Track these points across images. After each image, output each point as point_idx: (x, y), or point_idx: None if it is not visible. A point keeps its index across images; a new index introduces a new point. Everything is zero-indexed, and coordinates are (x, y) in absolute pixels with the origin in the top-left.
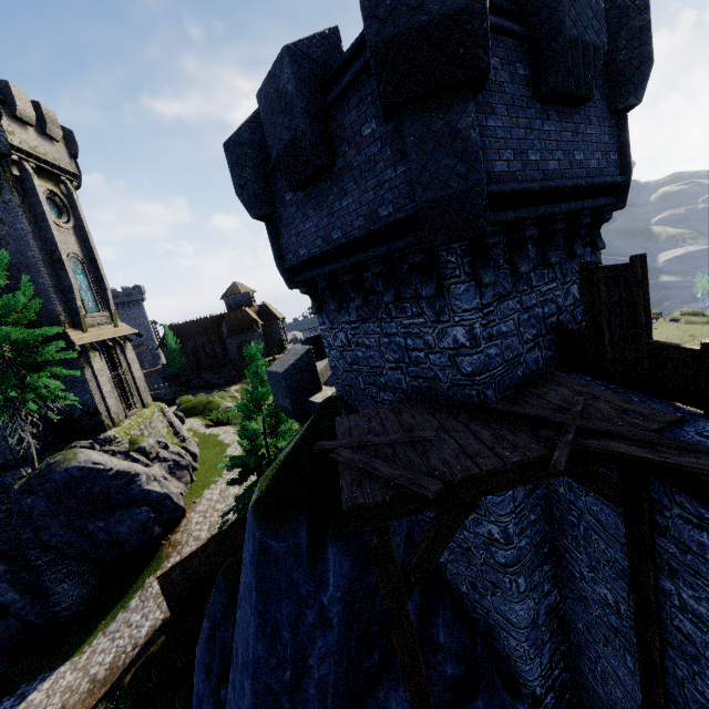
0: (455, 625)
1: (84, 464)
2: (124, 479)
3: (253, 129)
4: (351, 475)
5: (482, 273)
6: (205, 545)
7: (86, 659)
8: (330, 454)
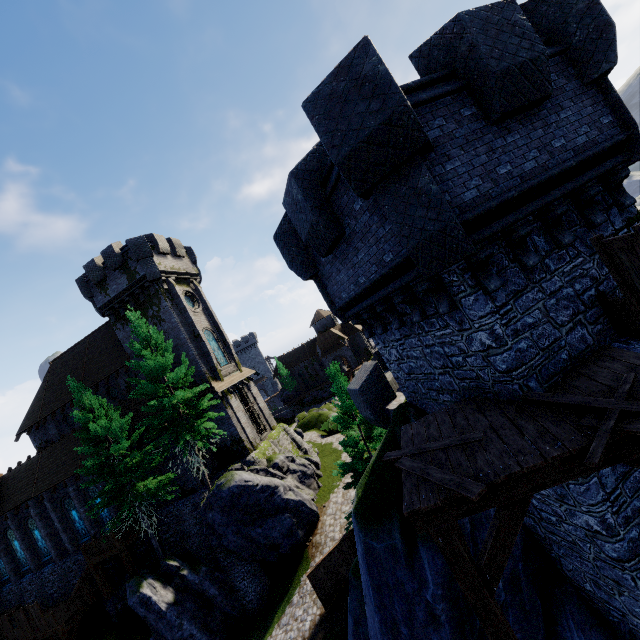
0: (591, 629)
1: (239, 483)
2: (268, 491)
3: (288, 220)
4: (411, 483)
5: (485, 282)
6: (339, 545)
7: None
8: (395, 464)
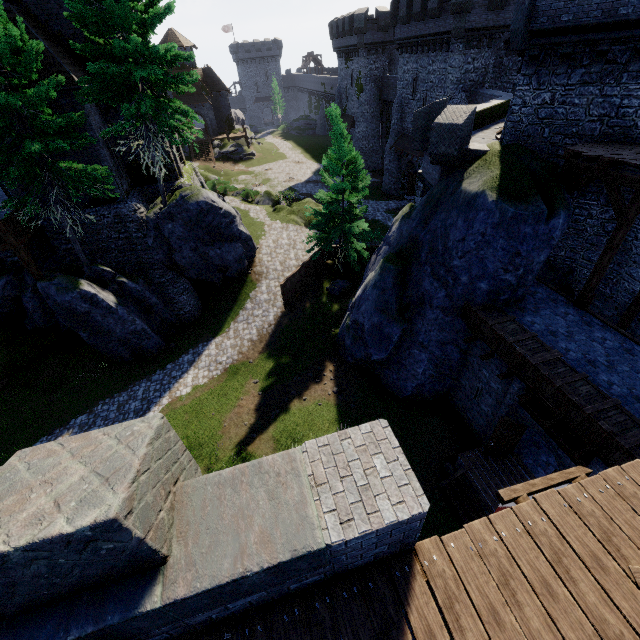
0: (548, 272)
1: (207, 200)
2: (229, 218)
3: None
4: (635, 161)
5: None
6: (300, 269)
7: (234, 334)
8: (605, 156)
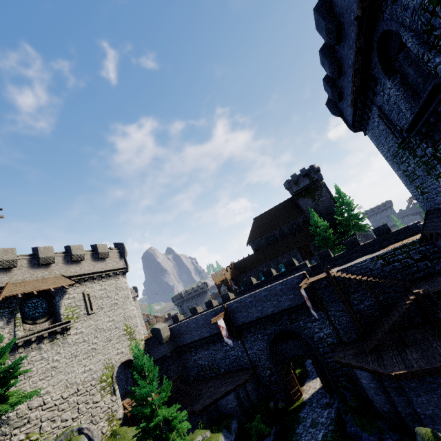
0: None
1: None
2: None
3: None
4: None
5: None
6: None
7: None
8: None
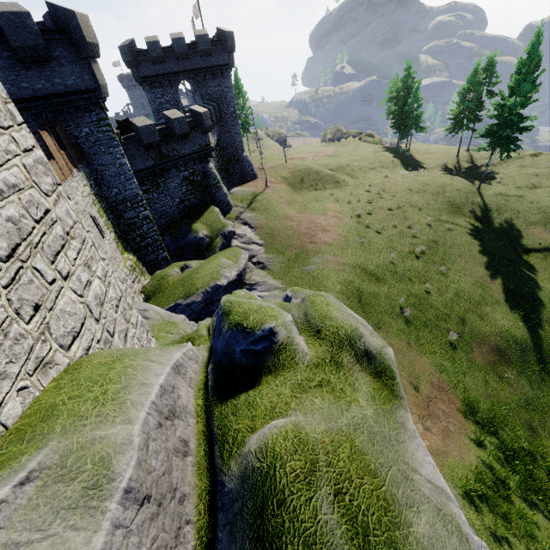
0: None
1: None
2: None
3: None
4: None
5: None
6: None
7: None
8: None
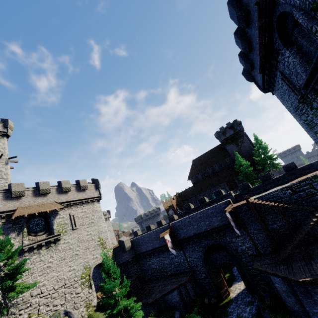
0: None
1: None
2: None
3: None
4: None
5: None
6: None
7: None
8: None
